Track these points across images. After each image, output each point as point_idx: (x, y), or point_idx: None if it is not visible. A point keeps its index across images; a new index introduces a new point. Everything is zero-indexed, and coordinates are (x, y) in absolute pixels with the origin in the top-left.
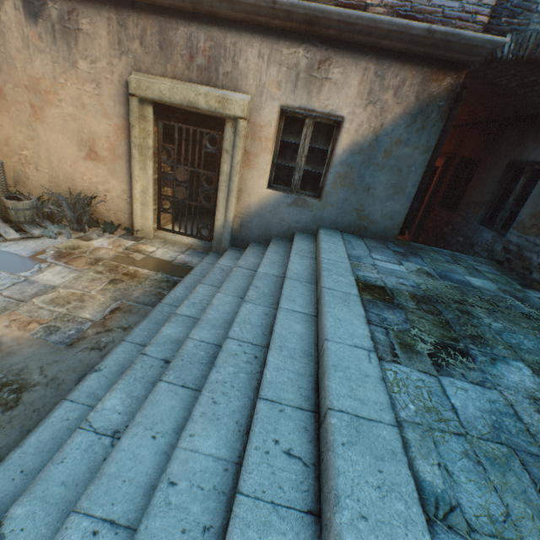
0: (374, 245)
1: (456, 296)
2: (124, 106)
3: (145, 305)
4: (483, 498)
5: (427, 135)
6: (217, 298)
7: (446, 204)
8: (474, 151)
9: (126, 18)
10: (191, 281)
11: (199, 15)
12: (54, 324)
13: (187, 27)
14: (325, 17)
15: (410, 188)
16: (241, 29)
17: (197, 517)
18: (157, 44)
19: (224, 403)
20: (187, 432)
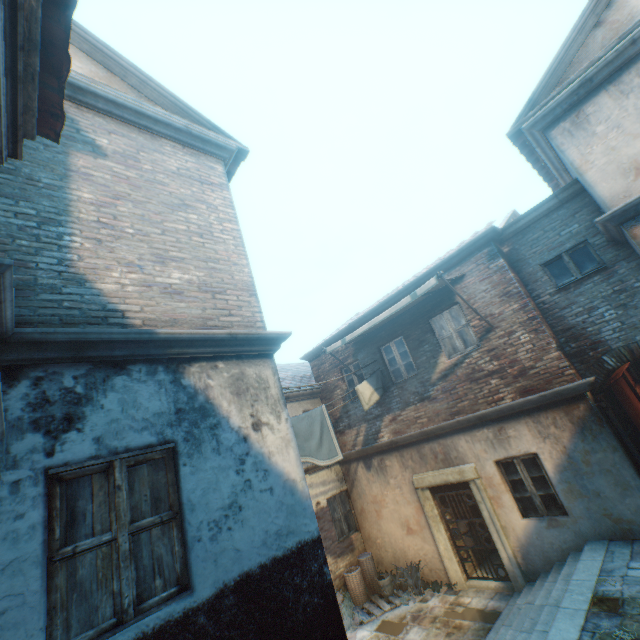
0: None
1: None
2: (415, 494)
3: None
4: None
5: (602, 439)
6: (508, 633)
7: None
8: None
9: (402, 452)
10: (499, 625)
11: (430, 437)
12: None
13: (427, 444)
14: (484, 414)
15: (632, 481)
16: (451, 434)
17: None
18: (418, 457)
19: None
20: None
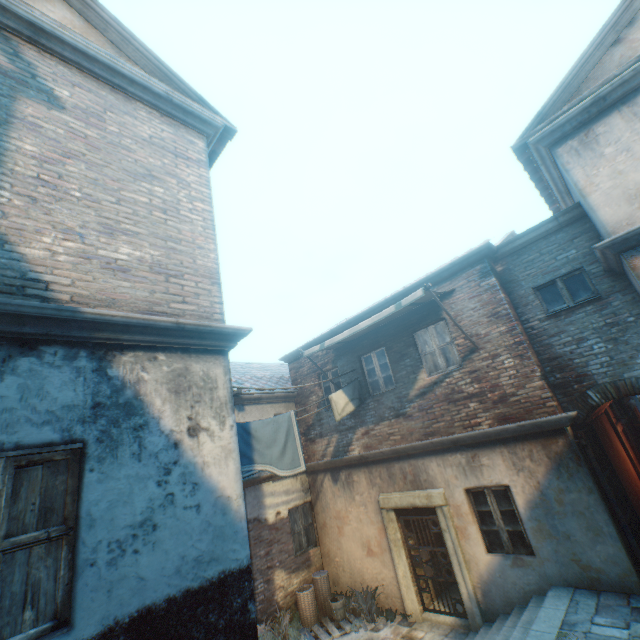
0: (608, 601)
1: None
2: (379, 514)
3: None
4: None
5: (578, 479)
6: None
7: None
8: None
9: (371, 468)
10: None
11: (401, 455)
12: None
13: (398, 463)
14: (459, 438)
15: (605, 527)
16: (423, 455)
17: None
18: (387, 475)
19: None
20: None
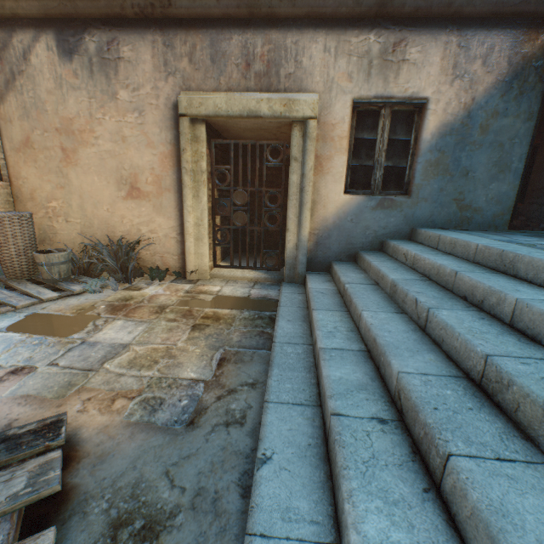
0: (494, 233)
1: None
2: (171, 131)
3: (256, 348)
4: None
5: (527, 100)
6: (368, 317)
7: None
8: None
9: (173, 38)
10: (288, 313)
11: (254, 20)
12: (151, 395)
13: (242, 35)
14: None
15: (516, 163)
16: (302, 27)
17: None
18: (208, 58)
19: None
20: None
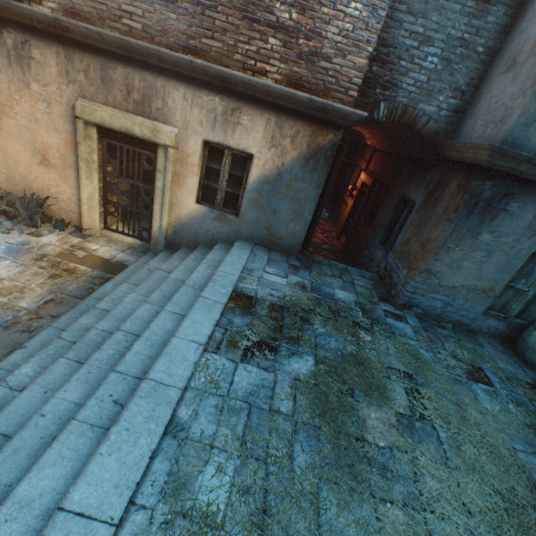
0: (276, 258)
1: (309, 306)
2: (72, 125)
3: (76, 298)
4: (207, 426)
5: (318, 175)
6: (130, 297)
7: (368, 220)
8: (388, 179)
9: (73, 54)
10: (122, 278)
11: (134, 60)
12: None
13: (125, 68)
14: (232, 78)
15: (307, 215)
16: (169, 76)
17: (53, 432)
18: (99, 78)
19: (96, 373)
20: (63, 389)
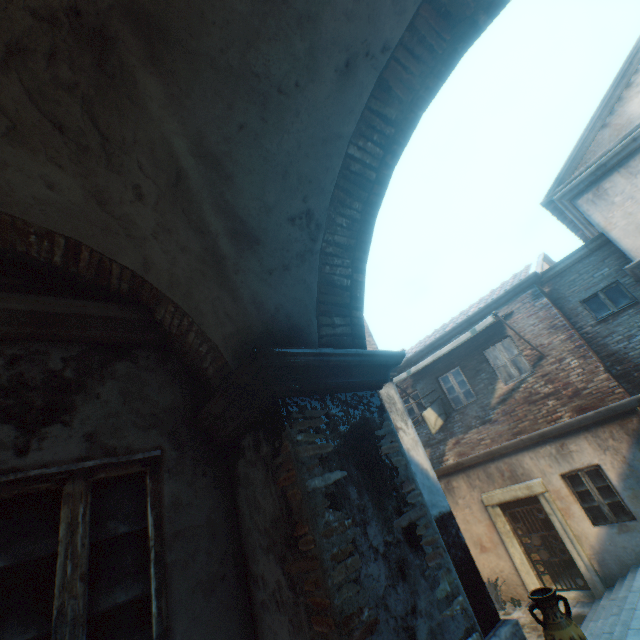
0: None
1: None
2: (485, 512)
3: None
4: None
5: None
6: (598, 621)
7: None
8: None
9: (468, 473)
10: (587, 624)
11: (495, 456)
12: None
13: (493, 463)
14: (545, 432)
15: None
16: (515, 452)
17: None
18: (484, 476)
19: None
20: None
